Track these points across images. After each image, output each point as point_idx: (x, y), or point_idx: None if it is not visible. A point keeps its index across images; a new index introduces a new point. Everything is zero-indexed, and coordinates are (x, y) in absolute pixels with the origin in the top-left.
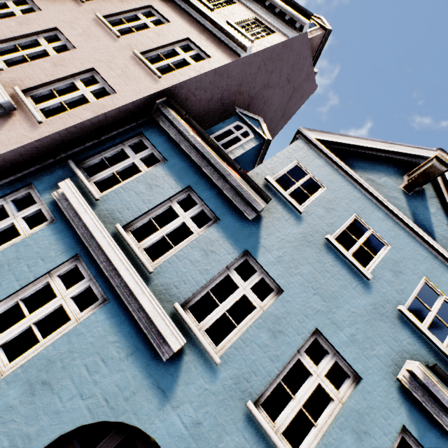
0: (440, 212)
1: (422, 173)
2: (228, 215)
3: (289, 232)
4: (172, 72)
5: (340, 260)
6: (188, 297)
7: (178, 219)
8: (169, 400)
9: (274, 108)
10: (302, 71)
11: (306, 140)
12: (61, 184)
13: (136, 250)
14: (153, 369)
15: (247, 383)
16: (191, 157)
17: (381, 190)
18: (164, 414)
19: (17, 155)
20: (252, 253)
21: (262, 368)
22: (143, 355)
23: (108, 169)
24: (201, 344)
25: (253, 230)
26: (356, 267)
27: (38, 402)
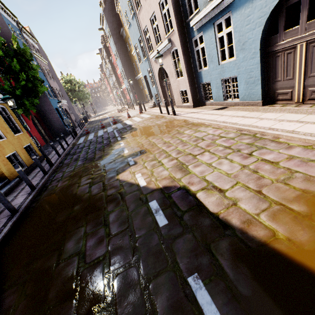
0: None
1: None
2: None
3: None
4: None
5: None
6: None
7: None
8: None
9: None
10: None
11: None
12: (191, 26)
13: None
14: None
15: None
16: None
17: None
18: None
19: (182, 41)
20: None
21: None
22: None
23: (191, 3)
24: None
25: None
26: None
27: (247, 48)
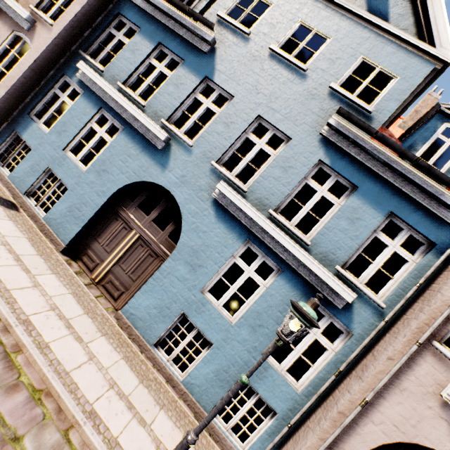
0: None
1: None
2: (190, 55)
3: (238, 54)
4: None
5: (282, 63)
6: (169, 115)
7: (156, 70)
8: (167, 169)
9: None
10: None
11: None
12: (78, 65)
13: (132, 95)
14: (155, 156)
15: (211, 154)
16: (156, 18)
17: None
18: (165, 175)
19: (49, 54)
20: (210, 77)
21: (220, 145)
22: (149, 151)
23: (105, 50)
24: (180, 138)
25: (210, 61)
26: (294, 63)
27: (103, 179)
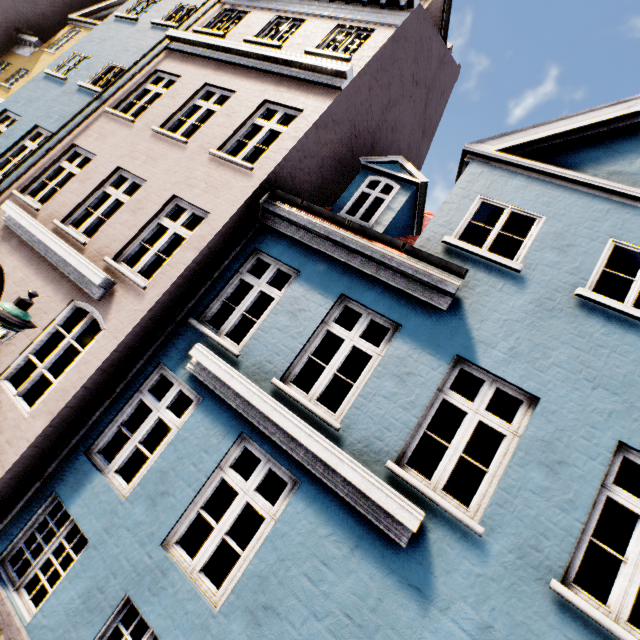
0: None
1: None
2: (411, 315)
3: (512, 307)
4: (264, 155)
5: (616, 320)
6: (400, 448)
7: (344, 344)
8: (432, 601)
9: (407, 130)
10: (431, 59)
11: (483, 159)
12: (193, 352)
13: (309, 405)
14: (392, 561)
15: (538, 554)
16: (329, 254)
17: None
18: (431, 621)
19: (136, 336)
20: (467, 357)
21: (552, 526)
22: (371, 545)
23: (235, 312)
24: (445, 510)
25: (456, 323)
26: None
27: (268, 634)
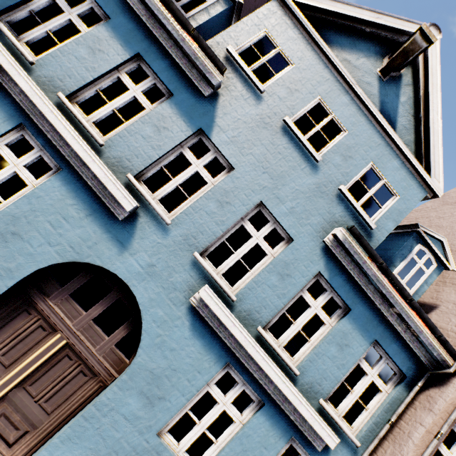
0: (410, 102)
1: (402, 52)
2: (183, 91)
3: (247, 113)
4: None
5: (294, 143)
6: (141, 170)
7: (128, 93)
8: (127, 250)
9: None
10: None
11: (282, 2)
12: None
13: (84, 122)
14: (111, 227)
15: (195, 240)
16: (139, 15)
17: (356, 73)
18: (123, 258)
19: None
20: (206, 131)
21: (208, 230)
22: (101, 216)
23: (40, 27)
24: (153, 208)
25: (209, 108)
26: (308, 149)
27: (11, 247)
